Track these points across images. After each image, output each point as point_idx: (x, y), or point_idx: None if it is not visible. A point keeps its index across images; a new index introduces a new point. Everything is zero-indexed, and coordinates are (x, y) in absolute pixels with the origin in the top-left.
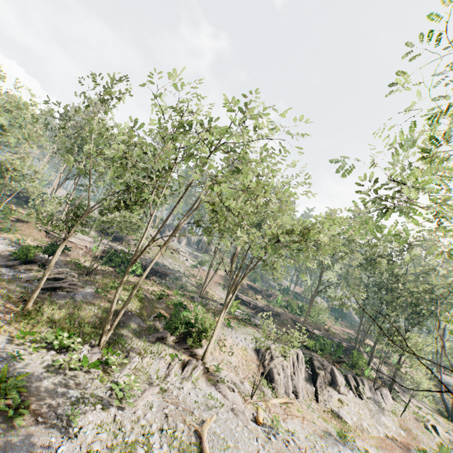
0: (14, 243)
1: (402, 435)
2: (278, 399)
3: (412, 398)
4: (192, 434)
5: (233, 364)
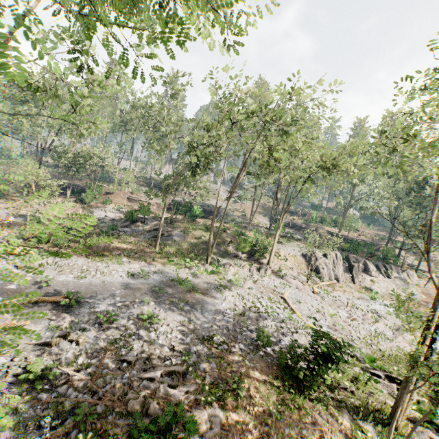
0: (116, 210)
1: (422, 298)
2: (325, 282)
3: (436, 276)
4: (279, 299)
5: (289, 266)
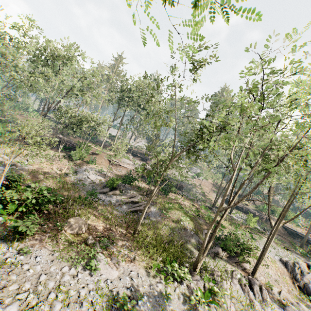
0: (98, 172)
1: None
2: None
3: None
4: None
5: (272, 277)
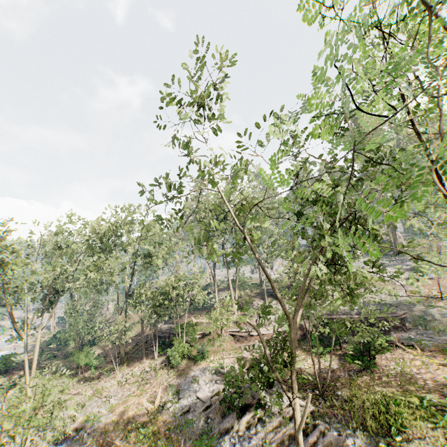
0: (214, 374)
1: None
2: None
3: None
4: None
5: None
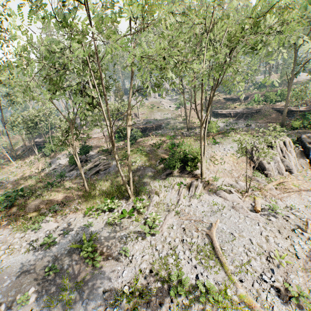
0: (68, 155)
1: None
2: (272, 183)
3: None
4: (204, 237)
5: (227, 170)
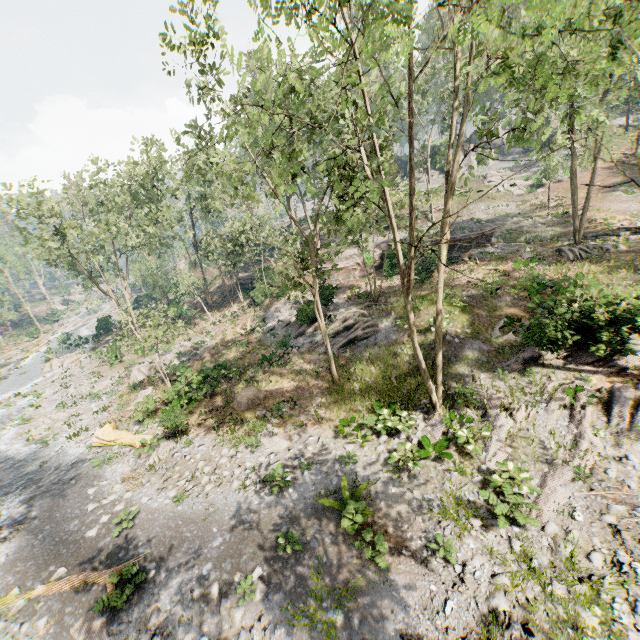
0: (293, 304)
1: None
2: None
3: None
4: None
5: None
